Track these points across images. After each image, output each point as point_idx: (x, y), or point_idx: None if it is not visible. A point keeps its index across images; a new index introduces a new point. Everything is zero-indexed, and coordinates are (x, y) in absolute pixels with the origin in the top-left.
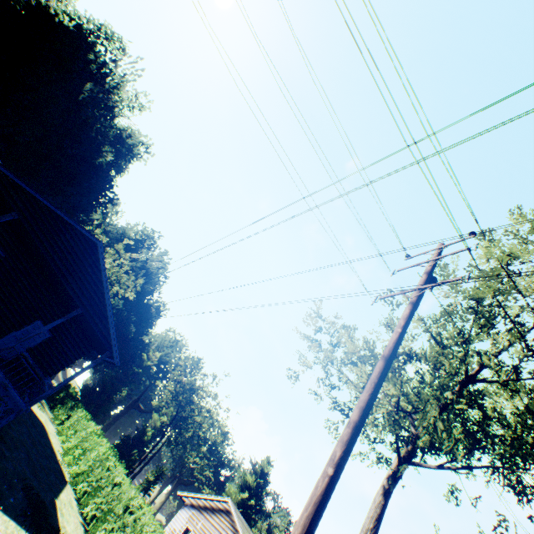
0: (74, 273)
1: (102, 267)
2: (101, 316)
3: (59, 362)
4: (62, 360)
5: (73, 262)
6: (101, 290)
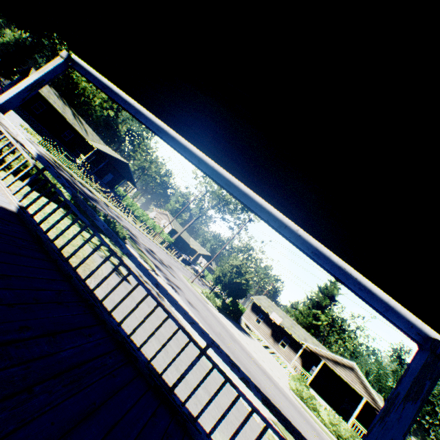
0: (124, 171)
1: (130, 170)
2: (131, 180)
3: (117, 183)
4: (118, 182)
5: (123, 169)
6: (130, 174)
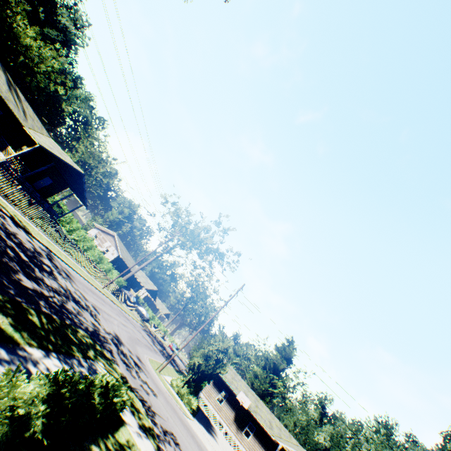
0: (73, 182)
1: (84, 182)
2: (82, 195)
3: (56, 191)
4: (57, 190)
5: (73, 178)
6: (82, 187)
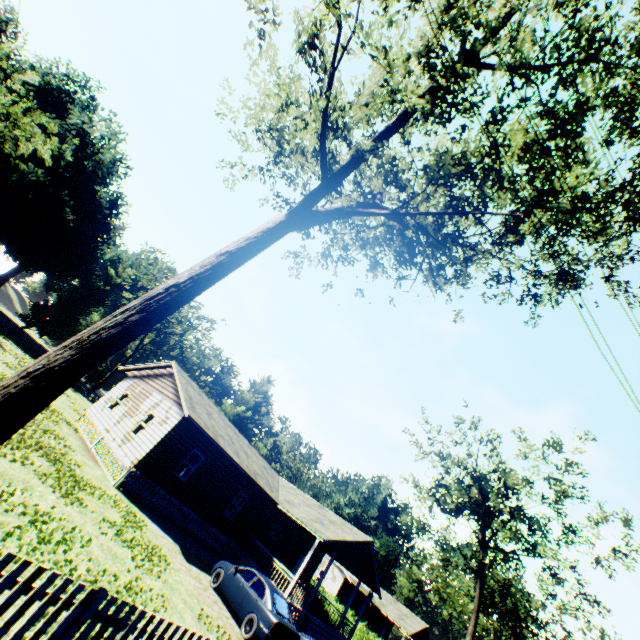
0: None
1: None
2: None
3: None
4: None
5: None
6: None
